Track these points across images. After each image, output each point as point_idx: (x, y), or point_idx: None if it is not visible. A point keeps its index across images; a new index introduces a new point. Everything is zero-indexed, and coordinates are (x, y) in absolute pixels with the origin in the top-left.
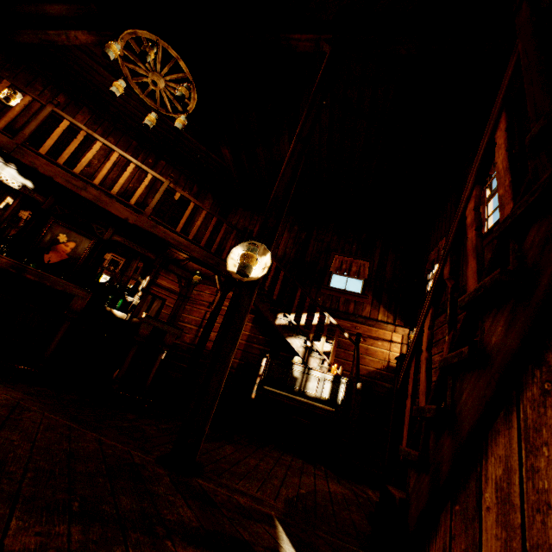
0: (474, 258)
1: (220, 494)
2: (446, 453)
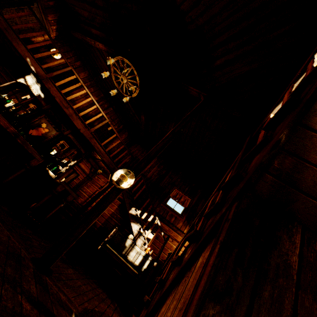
0: (202, 220)
1: (53, 289)
2: (155, 300)
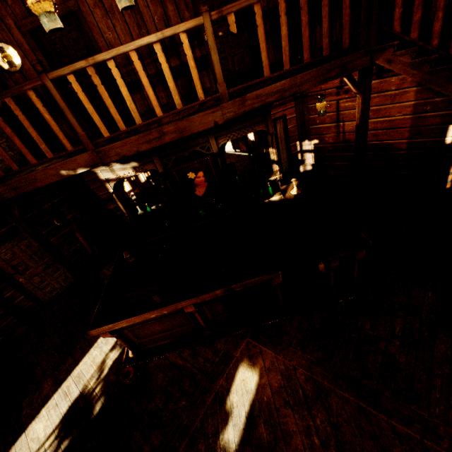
0: None
1: None
2: None
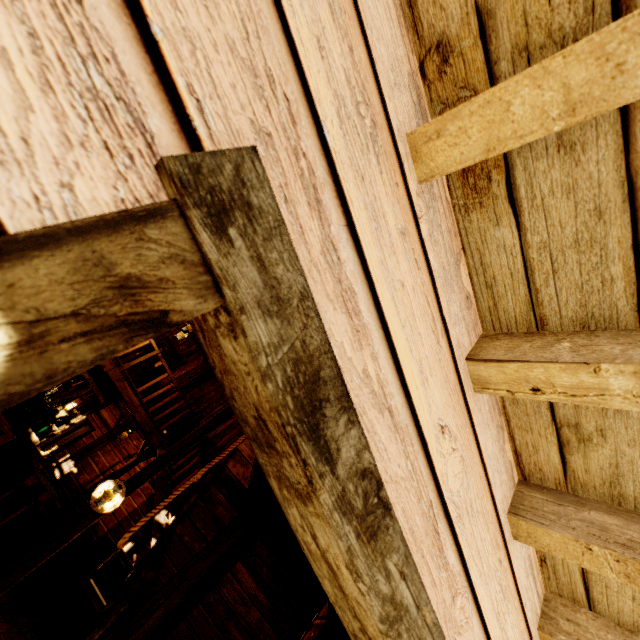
0: None
1: None
2: None
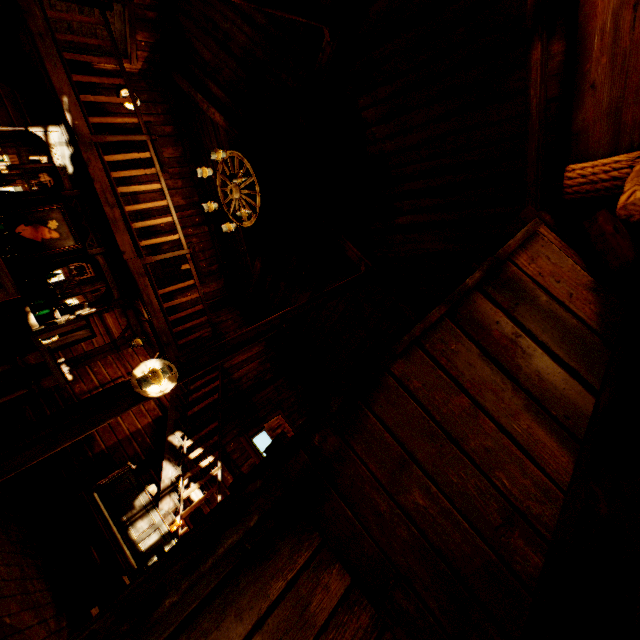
0: None
1: None
2: None
